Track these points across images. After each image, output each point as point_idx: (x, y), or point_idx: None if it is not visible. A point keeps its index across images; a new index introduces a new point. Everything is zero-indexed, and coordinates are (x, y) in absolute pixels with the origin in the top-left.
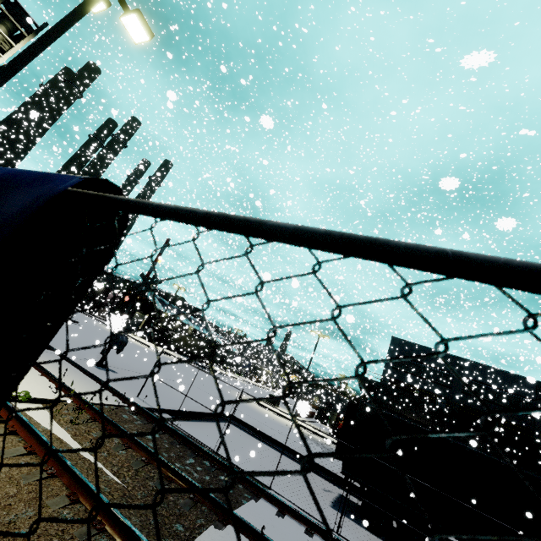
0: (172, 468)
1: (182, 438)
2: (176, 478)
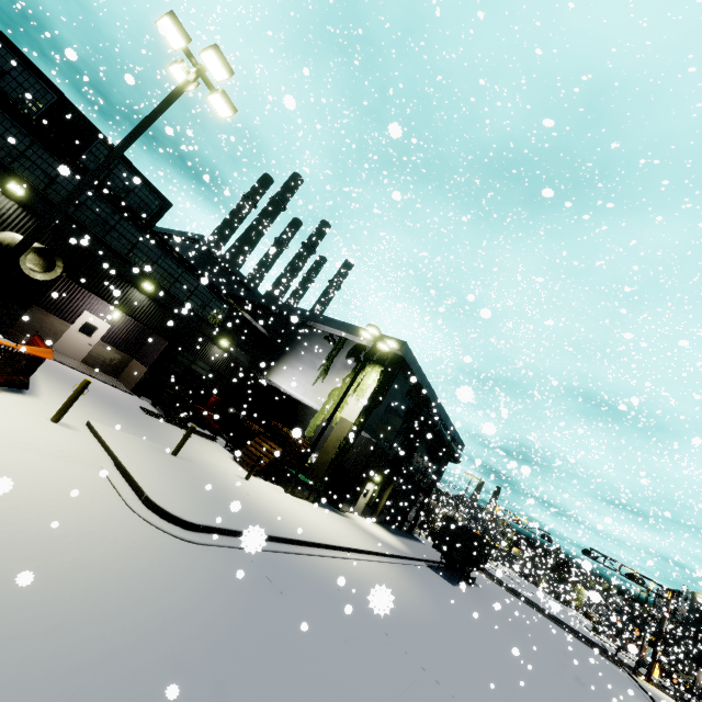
0: None
1: None
2: None
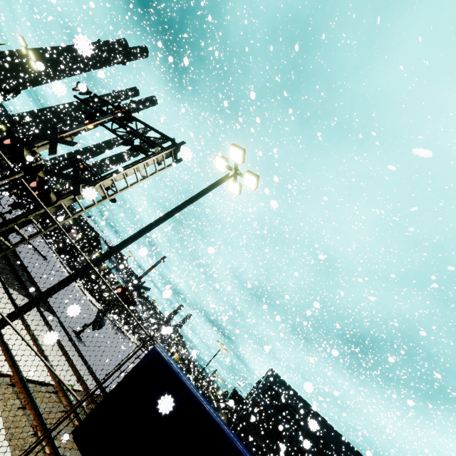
0: None
1: None
2: None
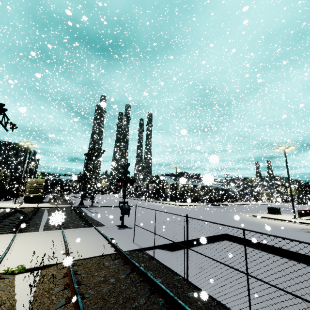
0: None
1: (144, 274)
2: None
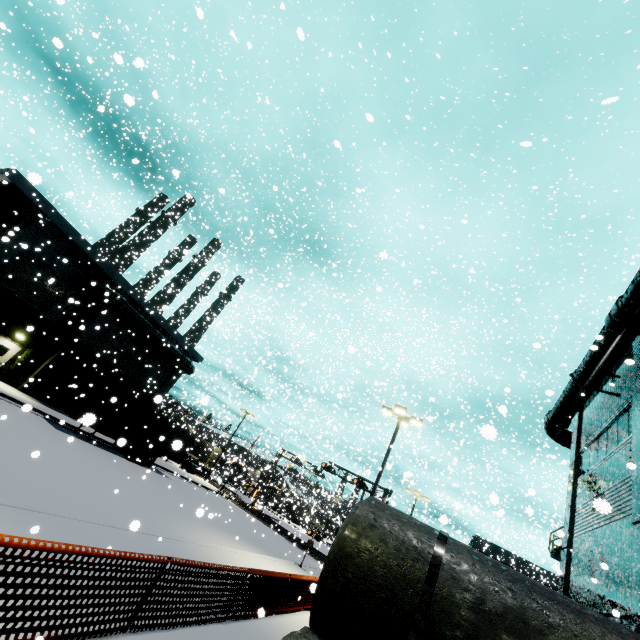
0: None
1: None
2: None
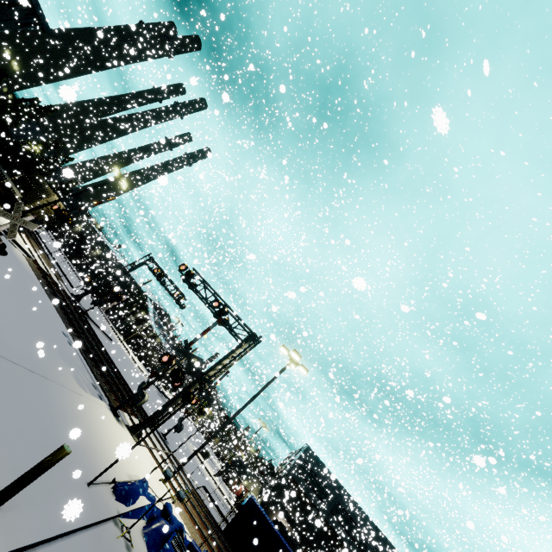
0: (226, 545)
1: (214, 520)
2: (226, 549)
